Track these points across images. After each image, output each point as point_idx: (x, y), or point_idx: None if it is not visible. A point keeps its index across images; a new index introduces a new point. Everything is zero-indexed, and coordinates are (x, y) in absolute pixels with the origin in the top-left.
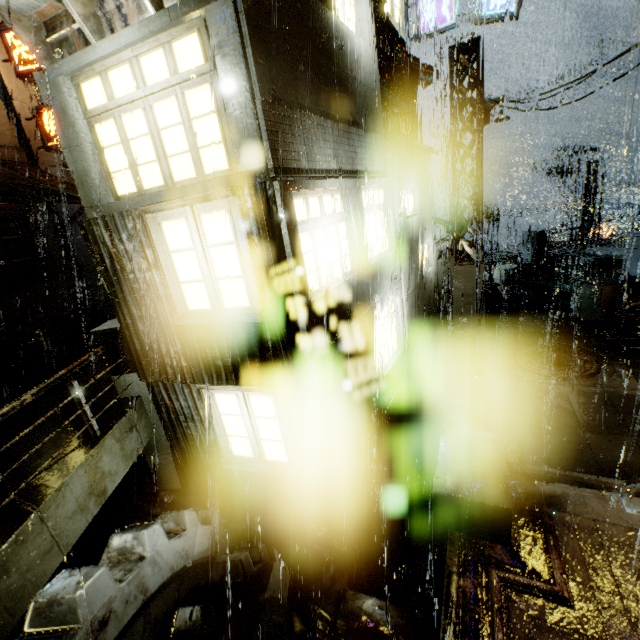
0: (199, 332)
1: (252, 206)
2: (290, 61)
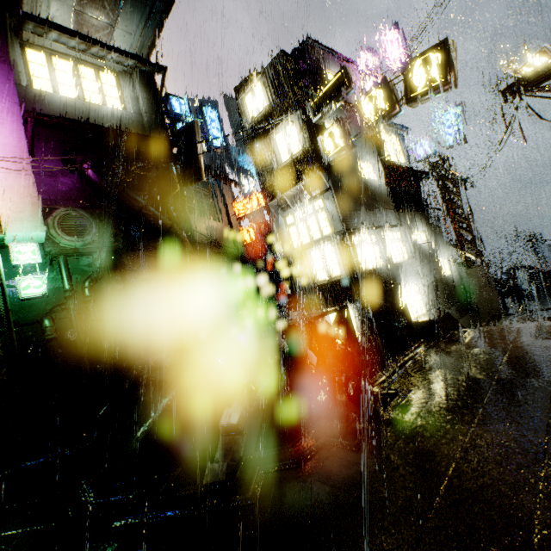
0: (323, 287)
1: (339, 241)
2: (348, 199)
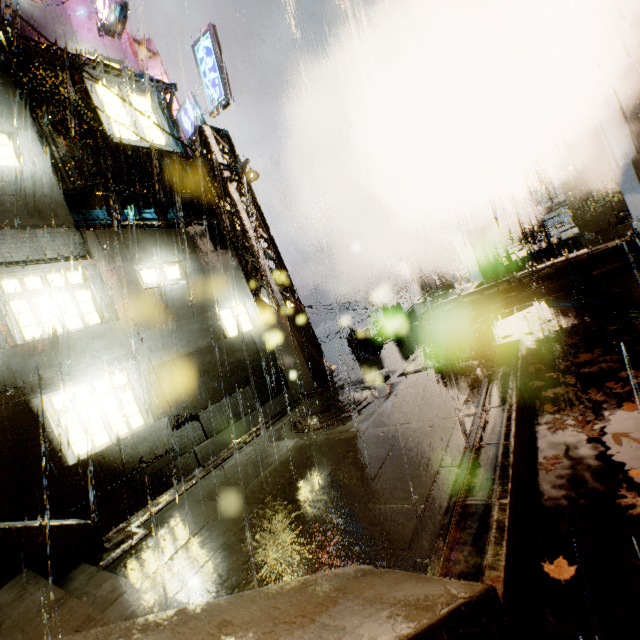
0: None
1: None
2: None
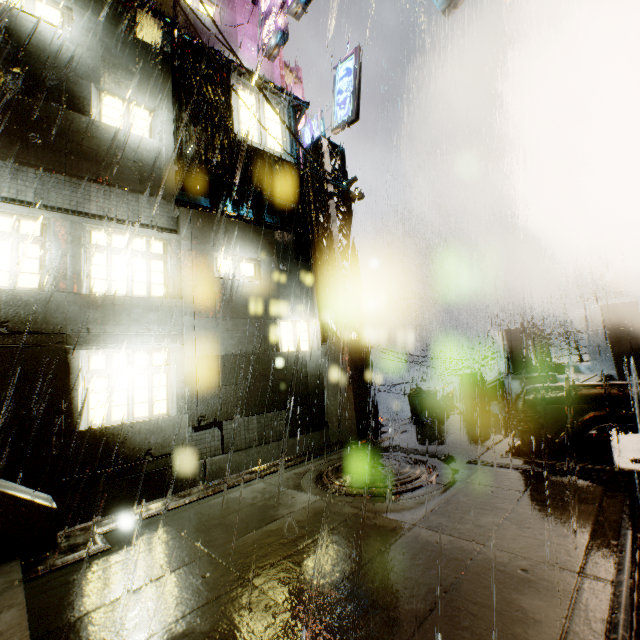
0: None
1: None
2: None
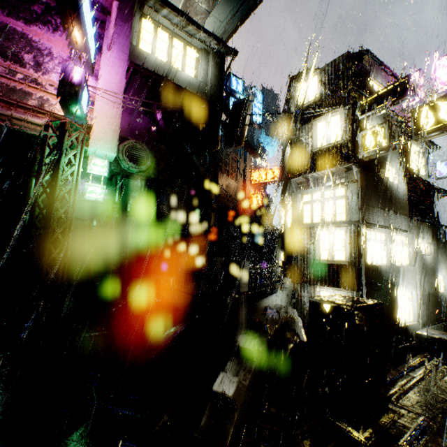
0: (322, 266)
1: (353, 230)
2: (370, 194)
